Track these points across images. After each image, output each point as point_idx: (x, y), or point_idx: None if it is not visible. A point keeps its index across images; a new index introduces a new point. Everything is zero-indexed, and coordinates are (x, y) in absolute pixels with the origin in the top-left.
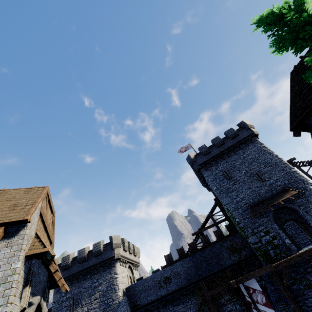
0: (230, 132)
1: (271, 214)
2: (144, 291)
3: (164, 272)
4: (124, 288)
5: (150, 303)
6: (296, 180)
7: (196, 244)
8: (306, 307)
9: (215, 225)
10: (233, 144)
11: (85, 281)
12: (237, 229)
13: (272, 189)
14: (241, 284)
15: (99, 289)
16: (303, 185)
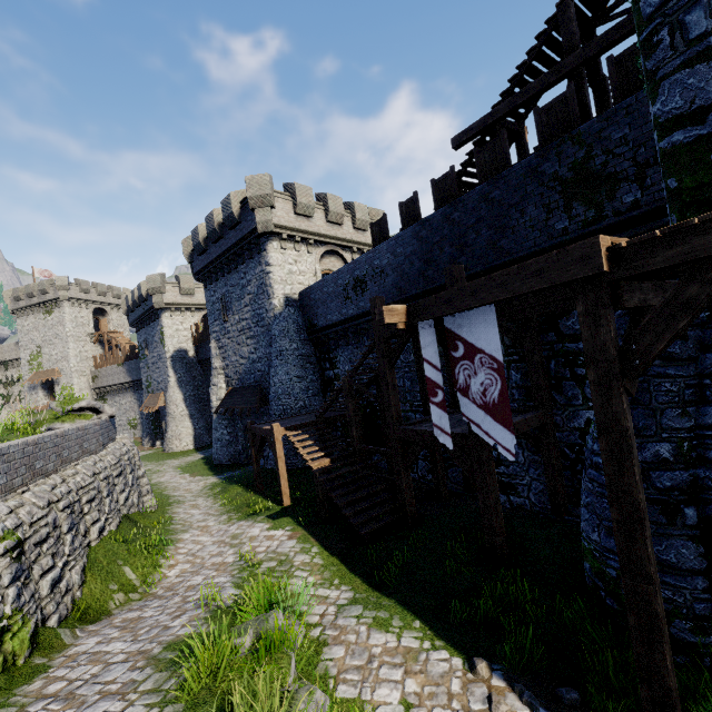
0: None
1: None
2: (322, 303)
3: (354, 268)
4: (294, 293)
5: (330, 326)
6: None
7: None
8: None
9: (566, 74)
10: None
11: (231, 274)
12: None
13: None
14: (426, 323)
15: (248, 290)
16: None
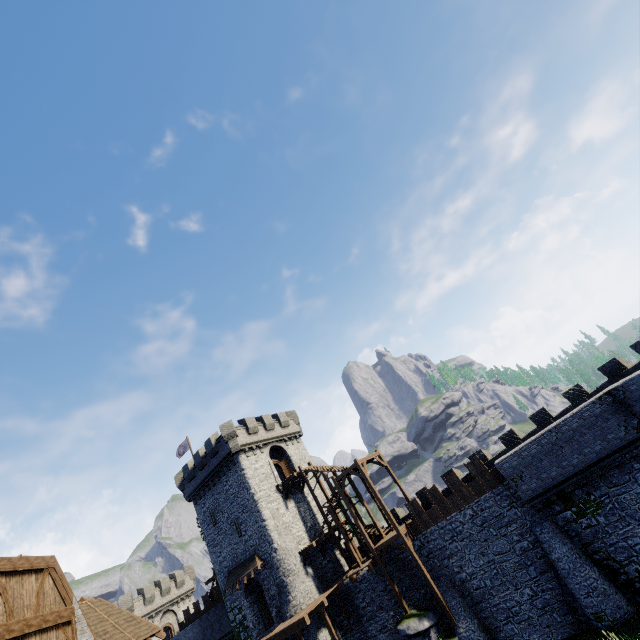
0: (208, 448)
1: (243, 587)
2: None
3: (178, 638)
4: None
5: None
6: (265, 540)
7: None
8: None
9: None
10: (214, 467)
11: None
12: None
13: (247, 550)
14: None
15: None
16: (269, 550)
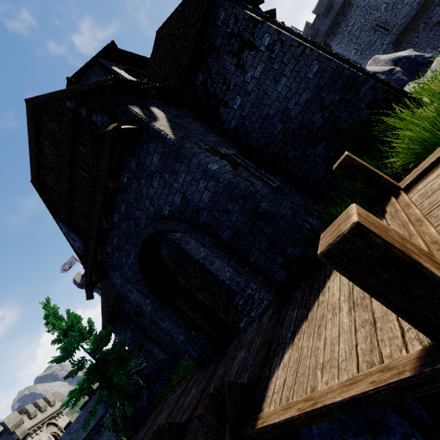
0: None
1: None
2: (72, 438)
3: (87, 408)
4: None
5: None
6: None
7: None
8: None
9: None
10: None
11: None
12: None
13: None
14: None
15: None
16: None
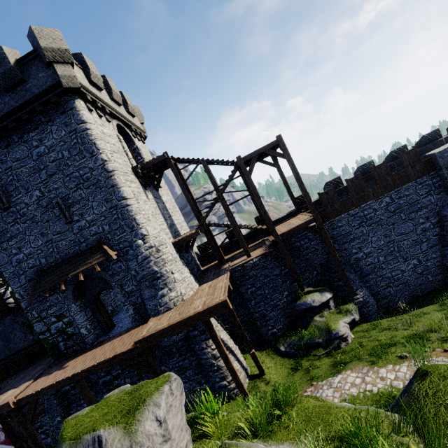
0: None
1: (70, 289)
2: None
3: None
4: None
5: None
6: (123, 225)
7: None
8: None
9: None
10: (10, 110)
11: None
12: None
13: (82, 240)
14: None
15: None
16: (130, 238)
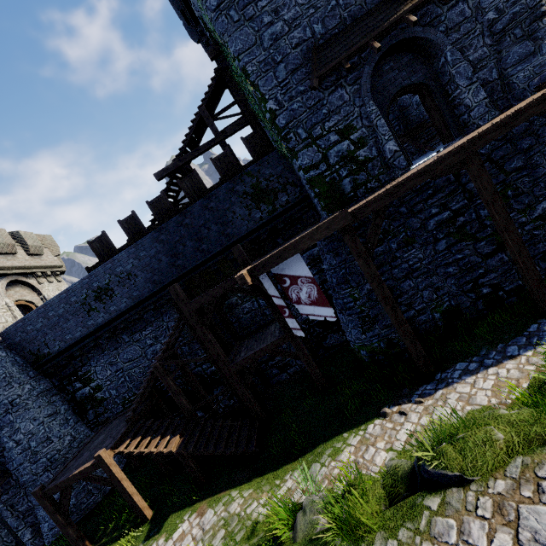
0: None
1: (369, 72)
2: (50, 328)
3: (91, 281)
4: None
5: (74, 345)
6: None
7: (178, 202)
8: (393, 281)
9: (218, 142)
10: None
11: None
12: (273, 147)
13: None
14: (263, 275)
15: None
16: None
